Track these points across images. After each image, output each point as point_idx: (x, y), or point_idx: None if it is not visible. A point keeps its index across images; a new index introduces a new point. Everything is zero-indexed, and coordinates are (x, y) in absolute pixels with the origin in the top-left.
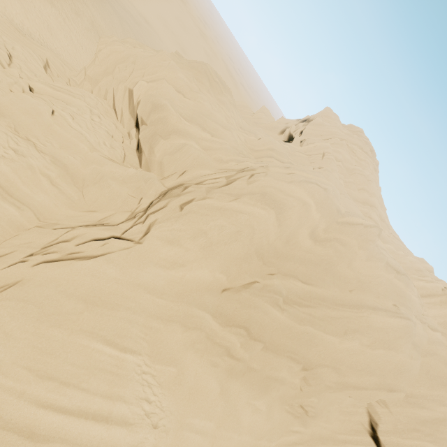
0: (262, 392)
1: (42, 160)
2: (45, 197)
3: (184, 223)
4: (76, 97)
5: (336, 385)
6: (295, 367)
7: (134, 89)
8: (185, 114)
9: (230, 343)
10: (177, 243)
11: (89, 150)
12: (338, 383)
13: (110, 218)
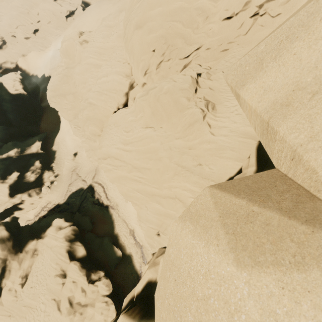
0: None
1: None
2: None
3: None
4: None
5: None
6: None
7: None
8: None
9: None
10: None
11: None
12: None
13: None
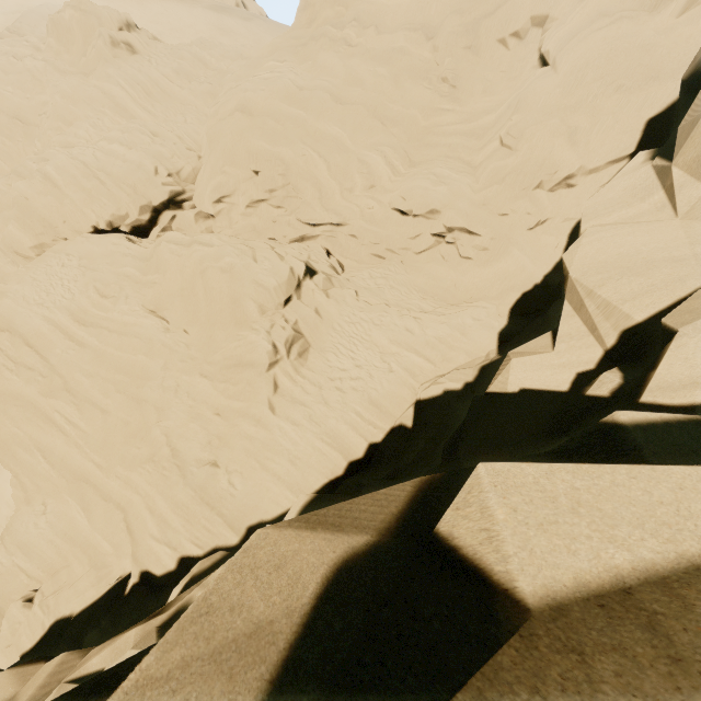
0: (383, 64)
1: None
2: None
3: None
4: None
5: (462, 28)
6: (413, 36)
7: None
8: None
9: (346, 35)
10: (308, 5)
11: None
12: (465, 25)
13: None
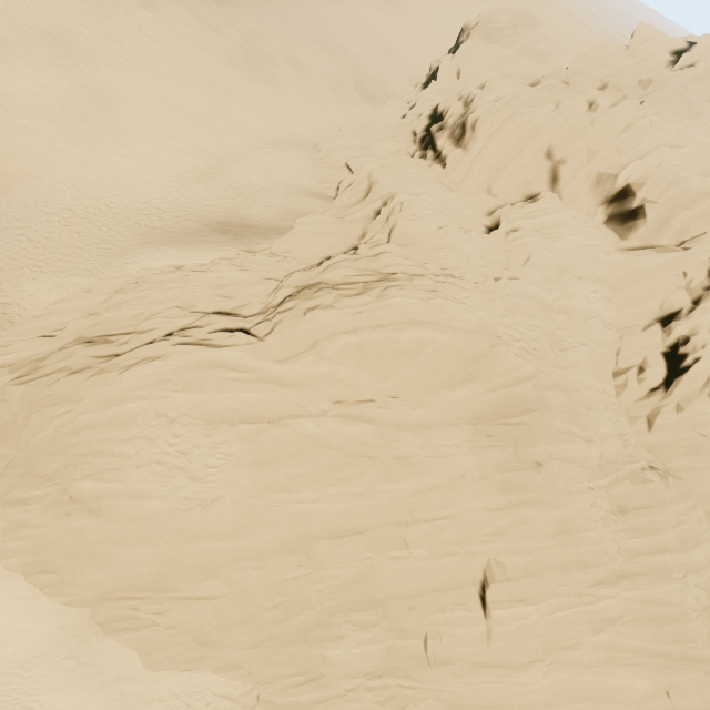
0: None
1: (600, 287)
2: (611, 312)
3: None
4: (550, 212)
5: None
6: None
7: (622, 174)
8: (701, 170)
9: None
10: None
11: (605, 256)
12: None
13: (671, 303)
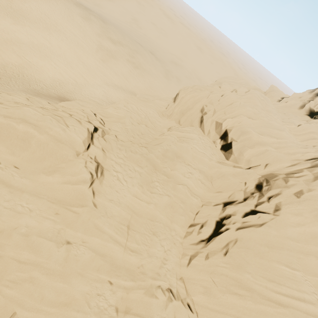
0: None
1: (197, 173)
2: (201, 190)
3: (305, 206)
4: (190, 132)
5: None
6: None
7: (223, 123)
8: (259, 131)
9: None
10: (300, 215)
11: (208, 160)
12: None
13: (234, 196)
